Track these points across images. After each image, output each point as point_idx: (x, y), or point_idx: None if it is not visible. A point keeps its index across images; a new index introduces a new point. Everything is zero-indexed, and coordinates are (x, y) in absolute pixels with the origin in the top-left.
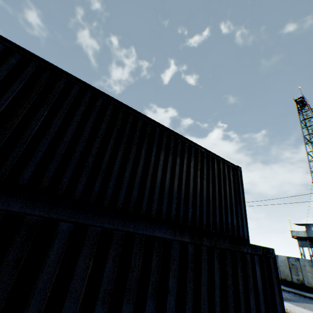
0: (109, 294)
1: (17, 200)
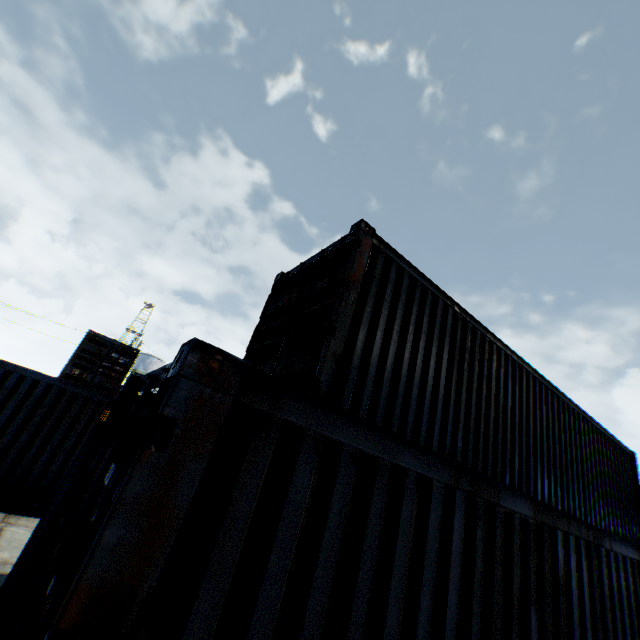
0: None
1: None
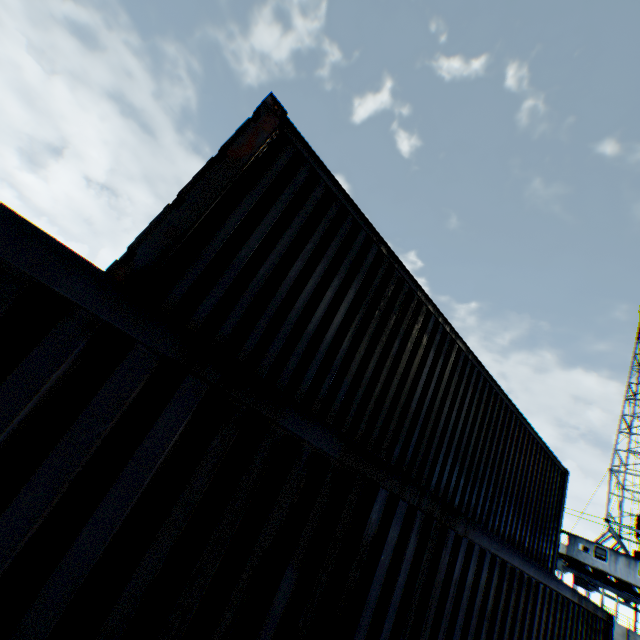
0: (548, 639)
1: (531, 566)
